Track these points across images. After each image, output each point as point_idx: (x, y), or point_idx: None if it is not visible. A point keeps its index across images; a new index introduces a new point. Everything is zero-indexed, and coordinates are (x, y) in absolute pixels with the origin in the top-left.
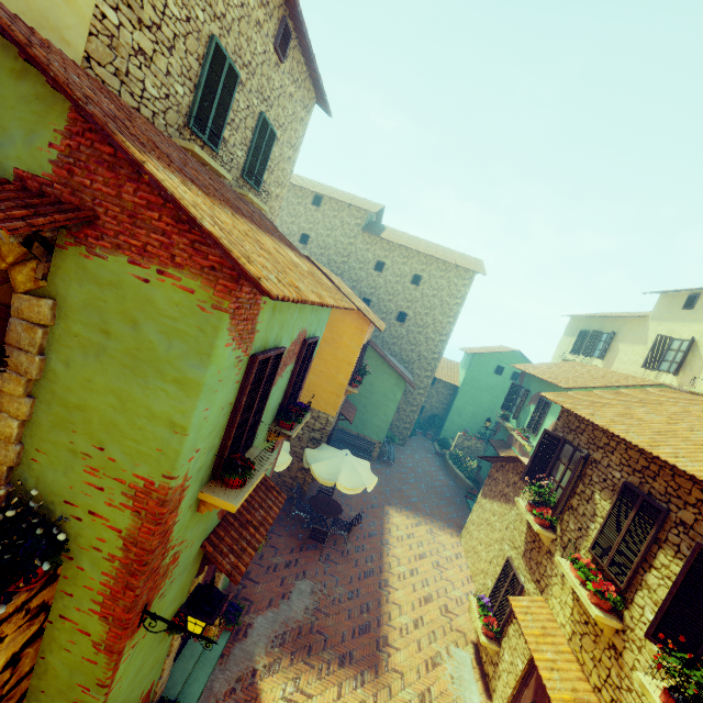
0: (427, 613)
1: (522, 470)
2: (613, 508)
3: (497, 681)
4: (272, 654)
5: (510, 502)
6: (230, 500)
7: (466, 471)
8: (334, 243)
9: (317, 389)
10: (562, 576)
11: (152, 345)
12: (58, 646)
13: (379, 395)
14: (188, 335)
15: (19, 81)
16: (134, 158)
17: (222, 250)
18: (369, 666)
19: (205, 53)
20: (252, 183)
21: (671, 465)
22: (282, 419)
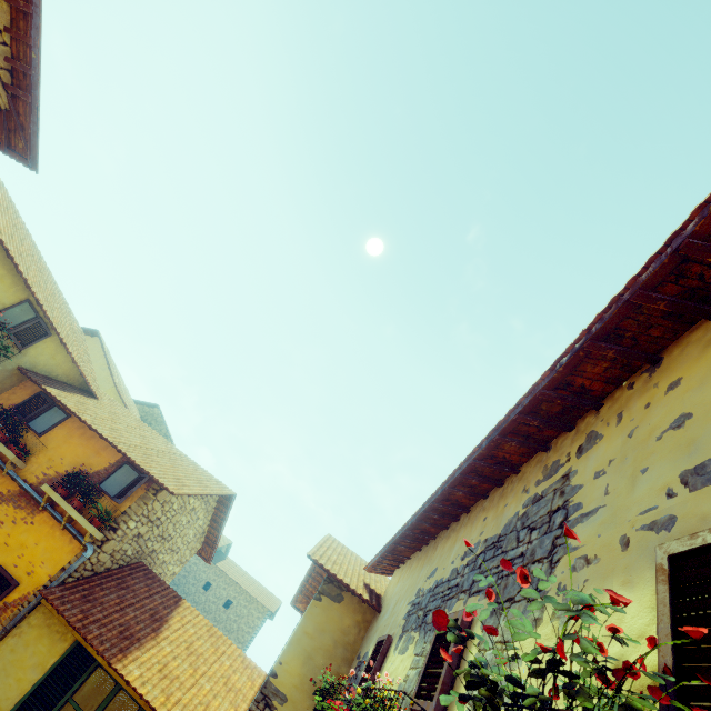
0: None
1: None
2: None
3: None
4: None
5: None
6: None
7: None
8: None
9: None
10: None
11: None
12: None
13: None
14: None
15: None
16: None
17: None
18: None
19: None
20: None
21: None
22: None
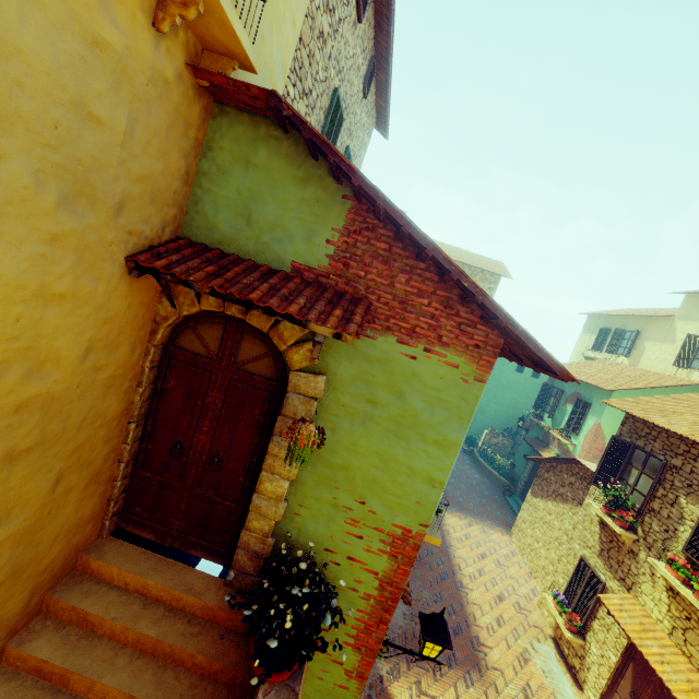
0: (505, 611)
1: (578, 471)
2: None
3: (586, 673)
4: (390, 660)
5: (568, 502)
6: (433, 535)
7: (499, 469)
8: None
9: None
10: (652, 574)
11: (415, 412)
12: (311, 675)
13: None
14: (450, 404)
15: (300, 187)
16: (459, 270)
17: (532, 345)
18: (472, 665)
19: (329, 105)
20: None
21: None
22: None
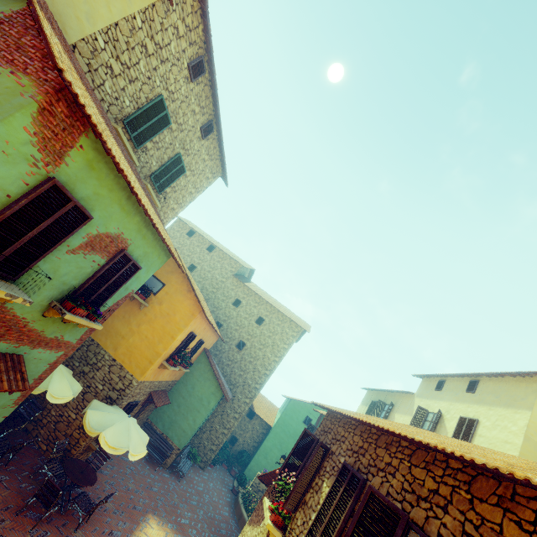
0: None
1: None
2: (331, 489)
3: None
4: None
5: None
6: None
7: (251, 512)
8: (211, 277)
9: (136, 351)
10: None
11: None
12: None
13: (196, 399)
14: None
15: None
16: None
17: (46, 42)
18: None
19: (153, 99)
20: (156, 186)
21: (369, 424)
22: (68, 299)
